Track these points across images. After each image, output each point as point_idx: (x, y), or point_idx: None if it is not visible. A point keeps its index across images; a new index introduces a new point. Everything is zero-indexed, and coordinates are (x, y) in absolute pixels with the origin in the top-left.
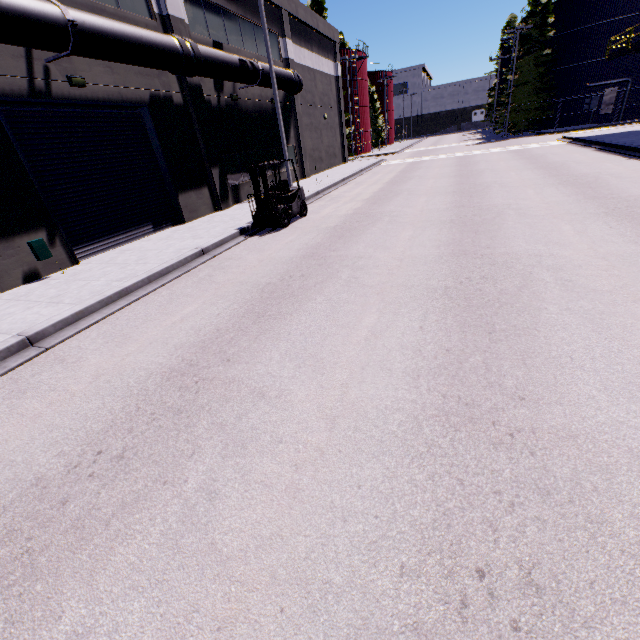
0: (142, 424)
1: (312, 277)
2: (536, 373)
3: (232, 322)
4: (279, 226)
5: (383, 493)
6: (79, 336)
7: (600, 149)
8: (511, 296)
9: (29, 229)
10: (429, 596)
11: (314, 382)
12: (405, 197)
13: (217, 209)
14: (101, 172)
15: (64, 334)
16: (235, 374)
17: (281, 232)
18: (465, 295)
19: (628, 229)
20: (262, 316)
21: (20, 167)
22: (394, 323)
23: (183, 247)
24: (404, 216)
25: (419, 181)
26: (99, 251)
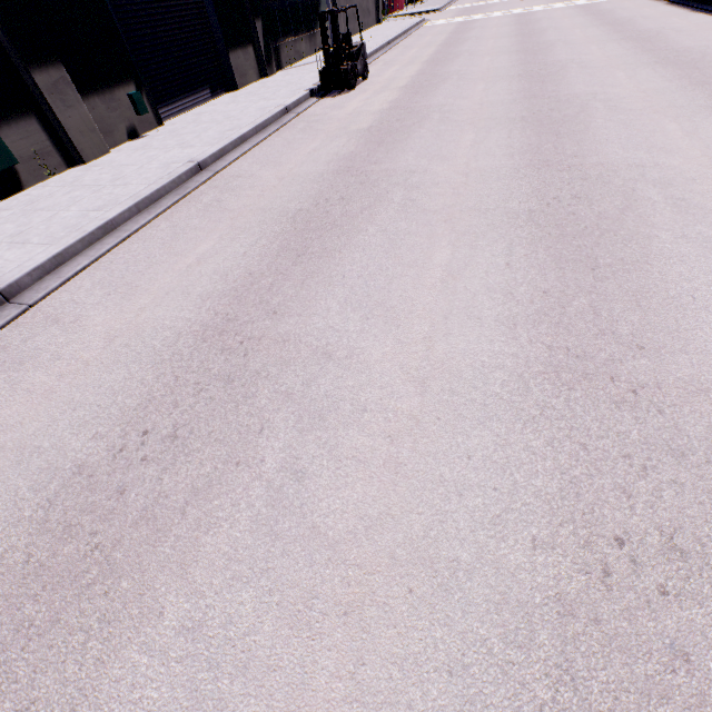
0: (342, 189)
1: (408, 120)
2: (585, 147)
3: (360, 148)
4: (348, 87)
5: (505, 189)
6: (233, 166)
7: (672, 2)
8: (571, 117)
9: (122, 81)
10: (533, 205)
11: (445, 165)
12: (467, 58)
13: (262, 76)
14: (162, 18)
15: (221, 164)
16: (386, 167)
17: (351, 93)
18: (538, 120)
19: (669, 73)
20: (382, 143)
21: (104, 6)
22: (488, 137)
23: (263, 107)
24: (472, 74)
25: (477, 42)
26: (173, 115)
